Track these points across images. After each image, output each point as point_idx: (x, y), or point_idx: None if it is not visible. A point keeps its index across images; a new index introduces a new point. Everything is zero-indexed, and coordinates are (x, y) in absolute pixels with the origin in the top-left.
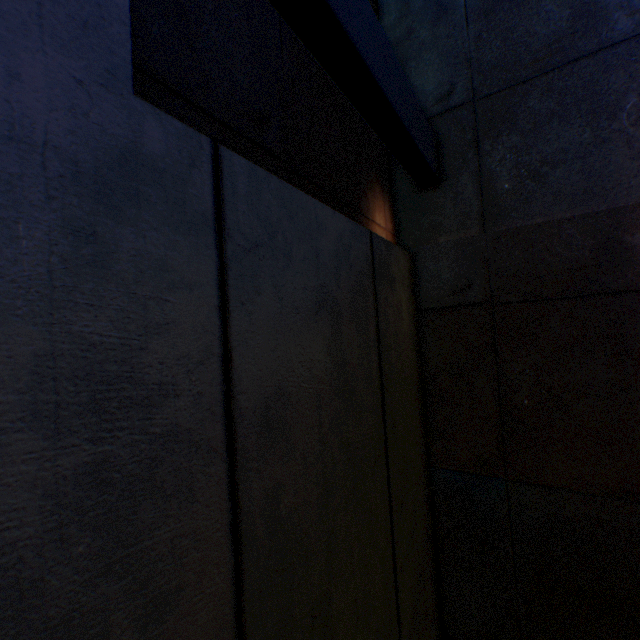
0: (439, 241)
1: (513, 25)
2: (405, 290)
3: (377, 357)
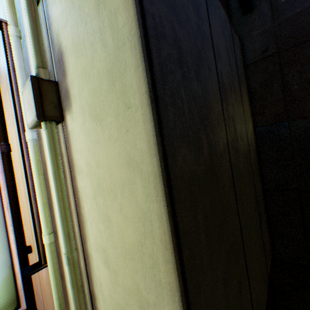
0: (253, 35)
1: None
2: (240, 55)
3: (236, 68)
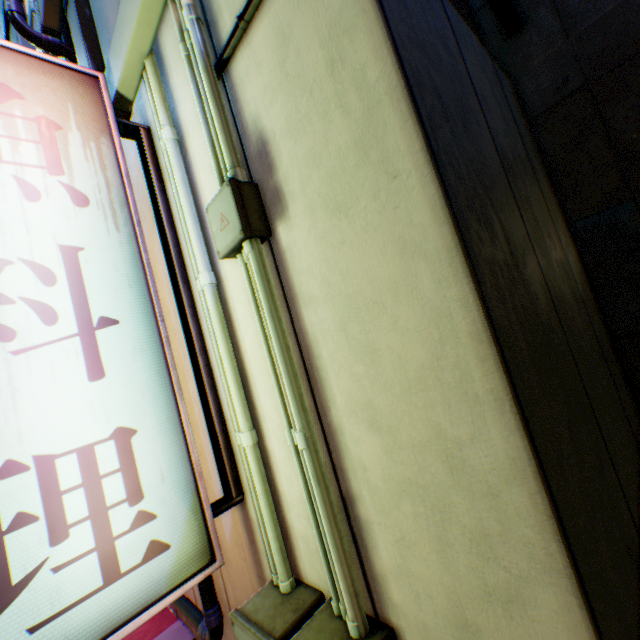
0: (532, 66)
1: None
2: (516, 104)
3: (514, 124)
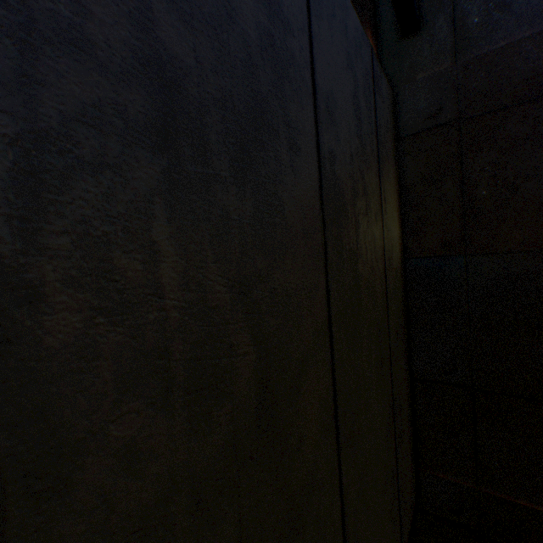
0: (417, 79)
1: None
2: (390, 116)
3: (376, 143)
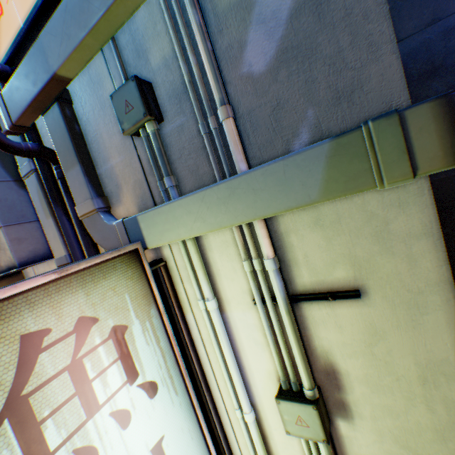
0: None
1: (419, 93)
2: None
3: None
